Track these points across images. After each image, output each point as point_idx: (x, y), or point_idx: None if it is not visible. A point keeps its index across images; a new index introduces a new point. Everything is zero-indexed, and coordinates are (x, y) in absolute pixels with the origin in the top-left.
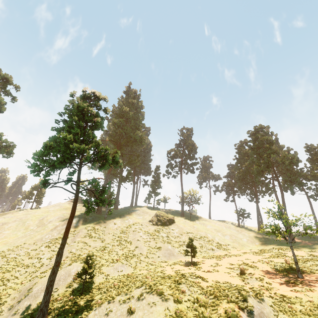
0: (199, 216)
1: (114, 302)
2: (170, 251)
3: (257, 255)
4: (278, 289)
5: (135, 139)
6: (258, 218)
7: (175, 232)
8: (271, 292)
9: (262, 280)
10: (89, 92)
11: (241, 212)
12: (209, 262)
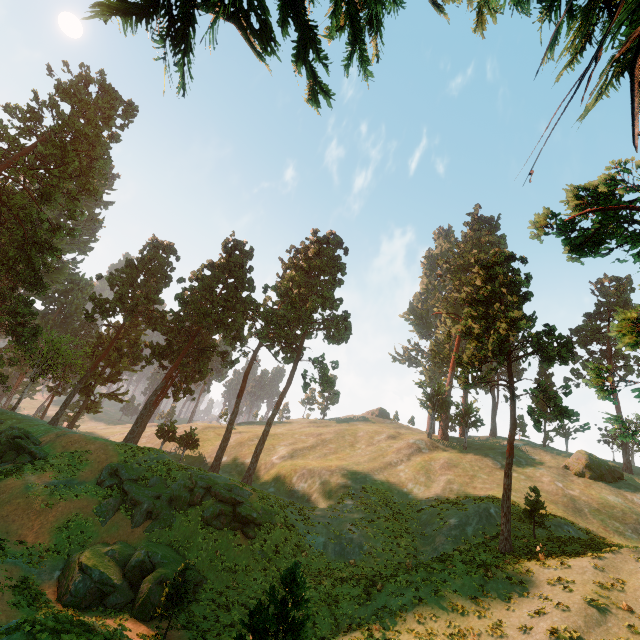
0: None
1: (637, 551)
2: None
3: None
4: None
5: None
6: None
7: (636, 499)
8: None
9: None
10: (500, 254)
11: None
12: None
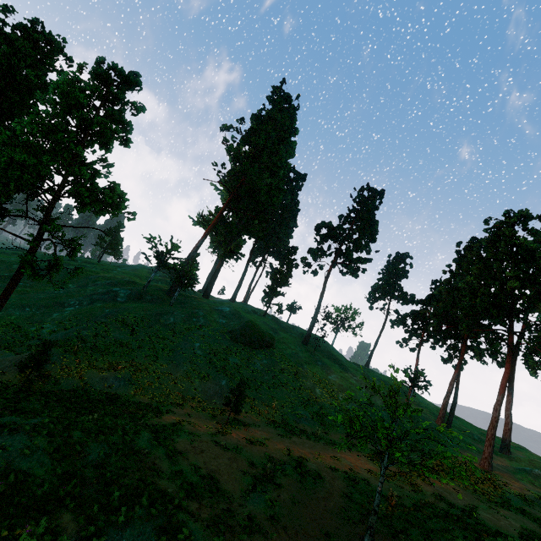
0: (336, 355)
1: None
2: (220, 388)
3: (370, 460)
4: (271, 540)
5: (258, 189)
6: (447, 398)
7: (258, 364)
8: (242, 537)
9: (272, 507)
10: (108, 66)
11: (415, 375)
12: (260, 433)
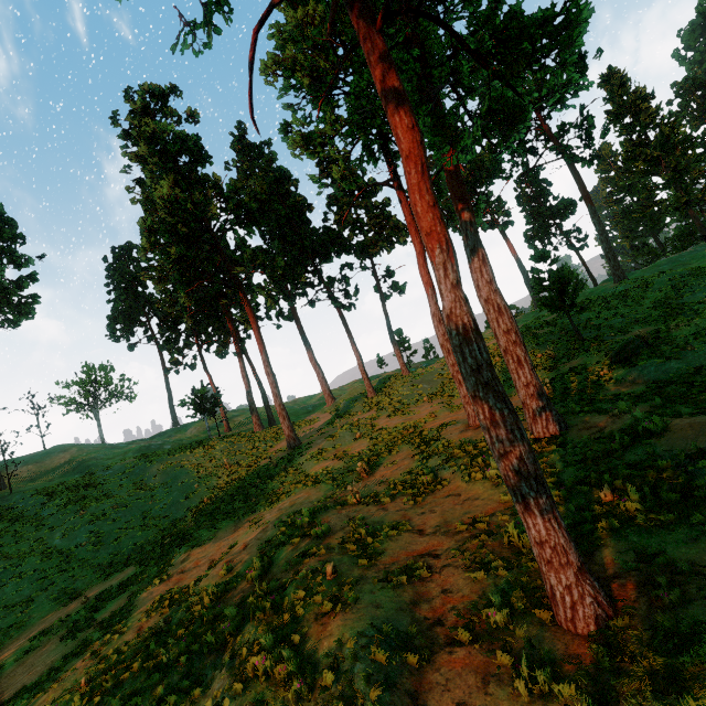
0: (83, 457)
1: None
2: None
3: (66, 638)
4: None
5: None
6: (249, 396)
7: None
8: None
9: None
10: None
11: (198, 398)
12: None
